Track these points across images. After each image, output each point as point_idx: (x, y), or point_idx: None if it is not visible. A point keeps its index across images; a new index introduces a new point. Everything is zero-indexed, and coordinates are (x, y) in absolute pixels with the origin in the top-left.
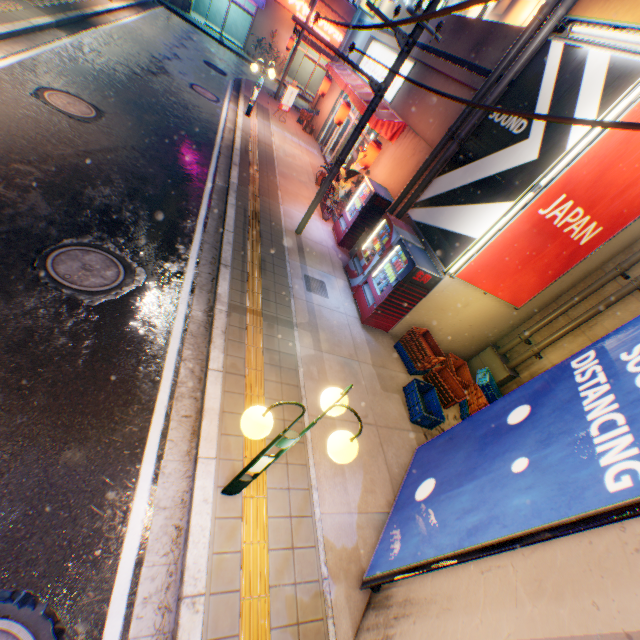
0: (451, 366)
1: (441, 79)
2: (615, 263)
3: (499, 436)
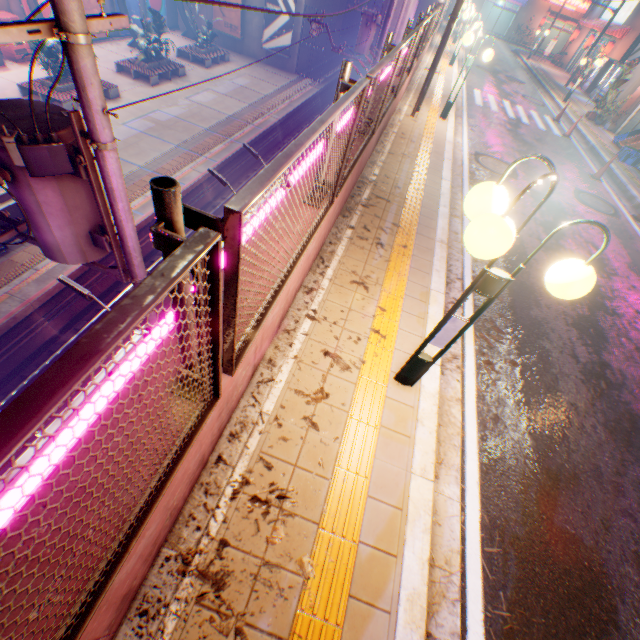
0: None
1: None
2: None
3: None
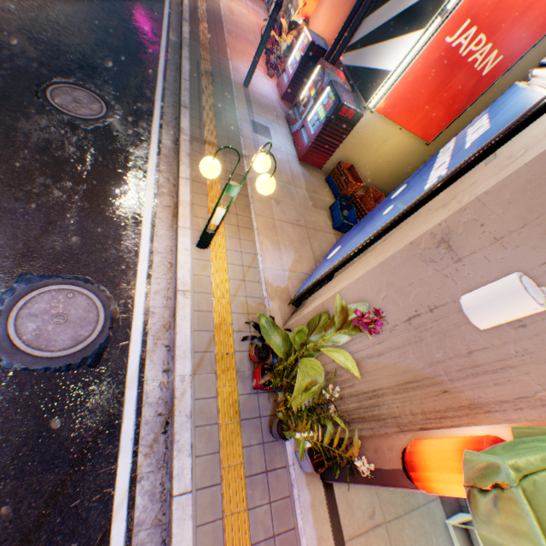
0: (370, 196)
1: None
2: None
3: (383, 207)
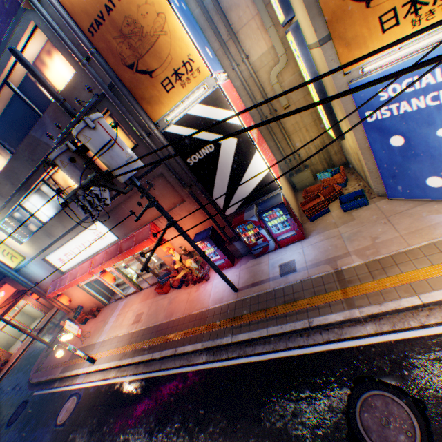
0: (312, 193)
1: (127, 199)
2: (257, 121)
3: (410, 147)
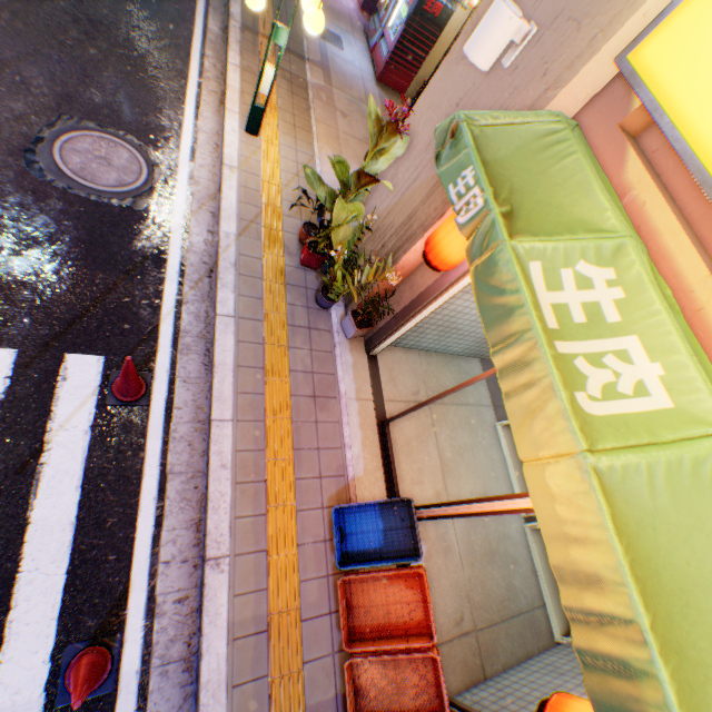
0: None
1: None
2: None
3: None
